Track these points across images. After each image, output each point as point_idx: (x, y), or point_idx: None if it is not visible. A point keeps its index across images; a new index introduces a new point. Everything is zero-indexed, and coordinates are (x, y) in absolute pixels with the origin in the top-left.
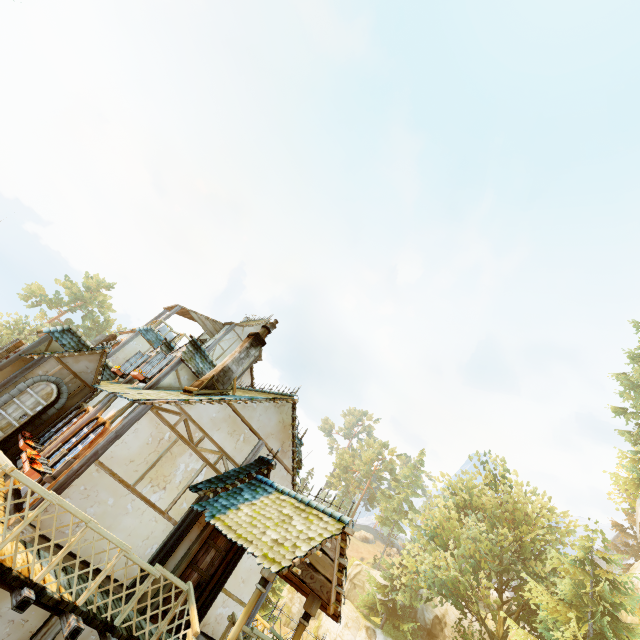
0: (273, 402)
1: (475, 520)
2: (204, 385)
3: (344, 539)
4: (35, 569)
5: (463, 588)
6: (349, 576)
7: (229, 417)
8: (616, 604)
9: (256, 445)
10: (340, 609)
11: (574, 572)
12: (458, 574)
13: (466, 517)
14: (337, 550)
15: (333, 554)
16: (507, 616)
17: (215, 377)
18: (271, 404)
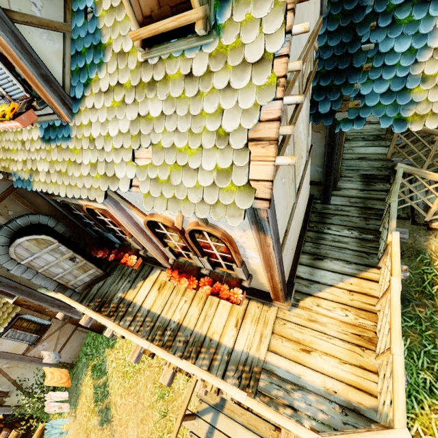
0: None
1: None
2: None
3: None
4: (350, 299)
5: None
6: None
7: None
8: None
9: None
10: None
11: None
12: None
13: None
14: None
15: None
16: None
17: None
18: None
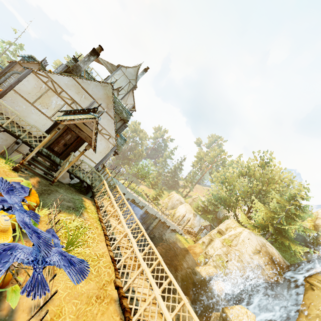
0: (100, 83)
1: (247, 180)
2: (65, 70)
3: (96, 123)
4: None
5: (228, 201)
6: (192, 198)
7: (75, 85)
8: (297, 215)
9: (91, 101)
10: (95, 148)
11: (282, 201)
12: (225, 194)
13: (243, 178)
14: (94, 127)
15: (92, 128)
16: (241, 212)
17: (71, 68)
18: (99, 84)
